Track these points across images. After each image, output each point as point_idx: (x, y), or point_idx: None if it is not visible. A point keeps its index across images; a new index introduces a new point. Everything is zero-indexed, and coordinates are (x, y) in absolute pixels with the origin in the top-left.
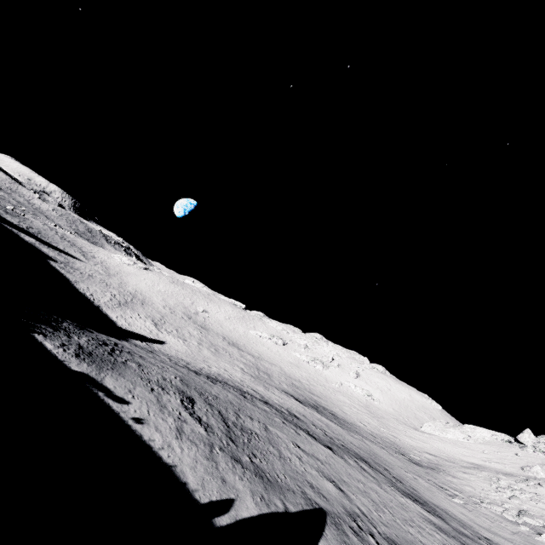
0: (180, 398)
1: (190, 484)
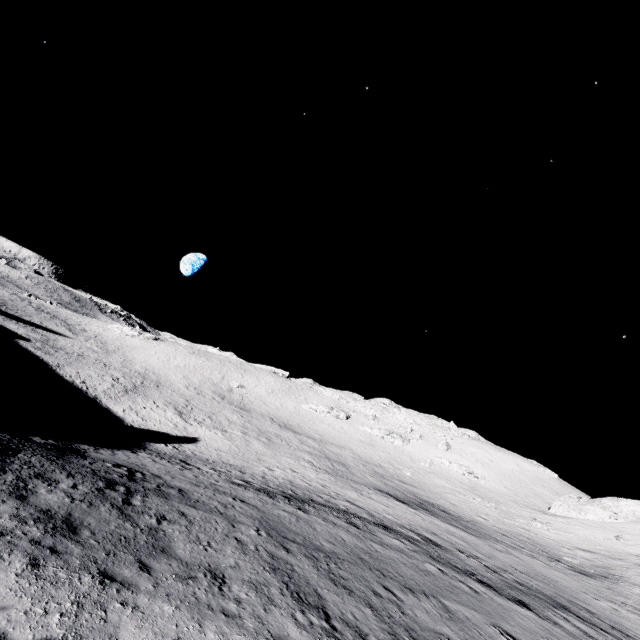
0: (295, 602)
1: None
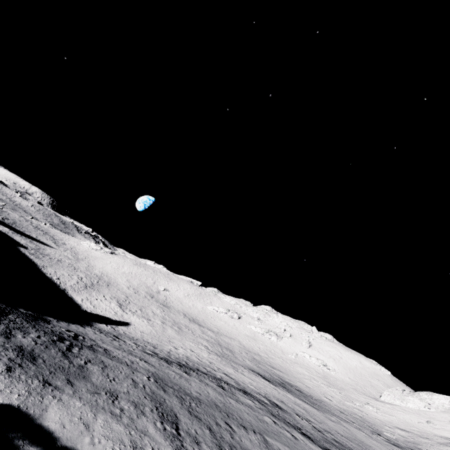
0: (159, 417)
1: None
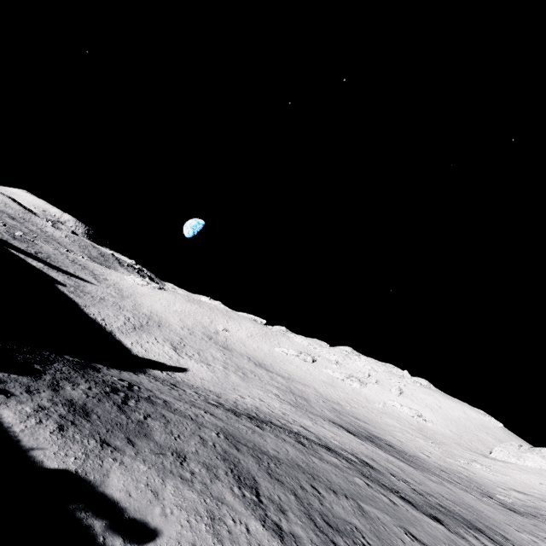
0: (235, 481)
1: None
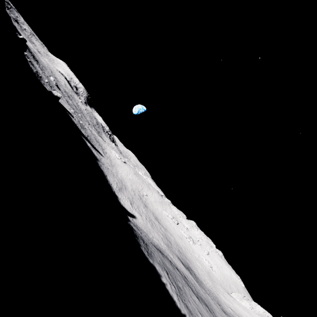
0: (166, 272)
1: (179, 308)
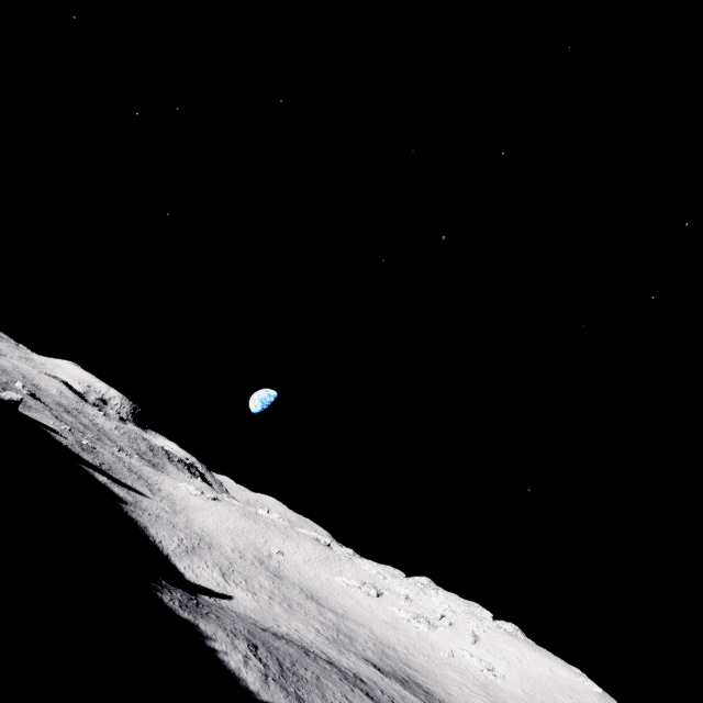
0: (247, 643)
1: (251, 690)
